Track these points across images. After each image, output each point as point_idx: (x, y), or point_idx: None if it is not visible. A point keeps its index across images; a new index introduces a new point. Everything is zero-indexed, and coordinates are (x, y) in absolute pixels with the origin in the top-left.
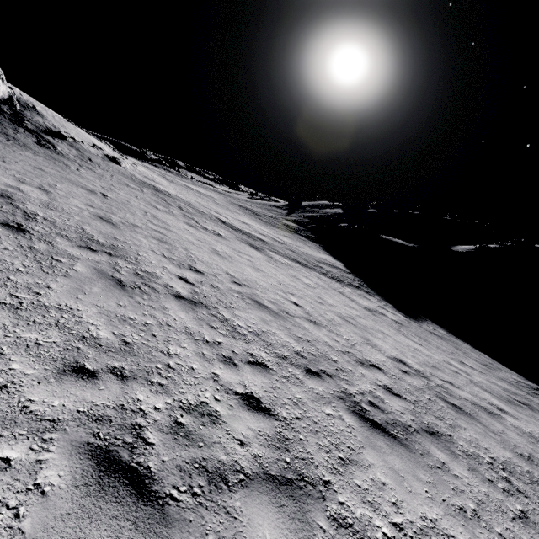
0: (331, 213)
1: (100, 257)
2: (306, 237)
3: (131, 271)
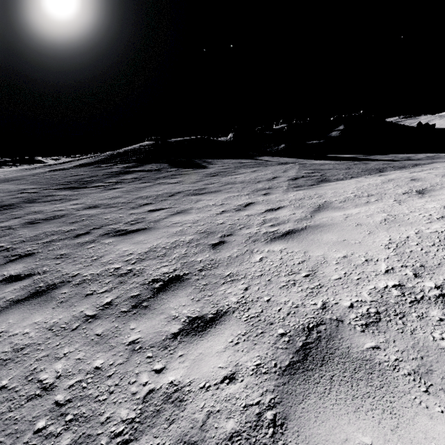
0: None
1: None
2: None
3: None
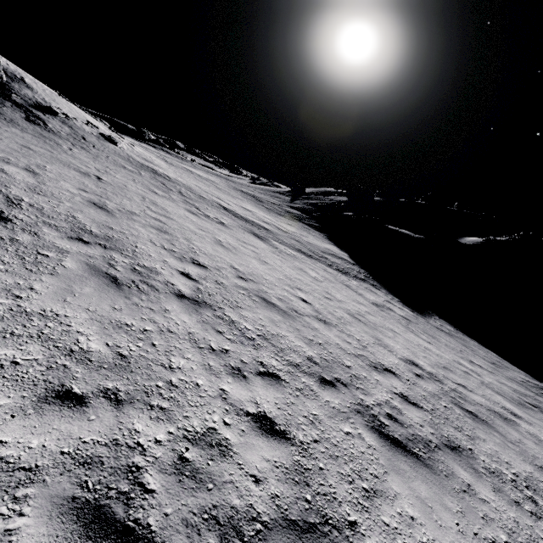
0: (335, 201)
1: (93, 250)
2: (310, 225)
3: (128, 266)
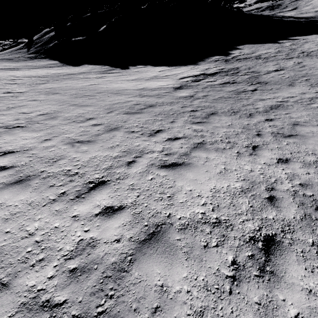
0: (49, 37)
1: None
2: (41, 58)
3: None
